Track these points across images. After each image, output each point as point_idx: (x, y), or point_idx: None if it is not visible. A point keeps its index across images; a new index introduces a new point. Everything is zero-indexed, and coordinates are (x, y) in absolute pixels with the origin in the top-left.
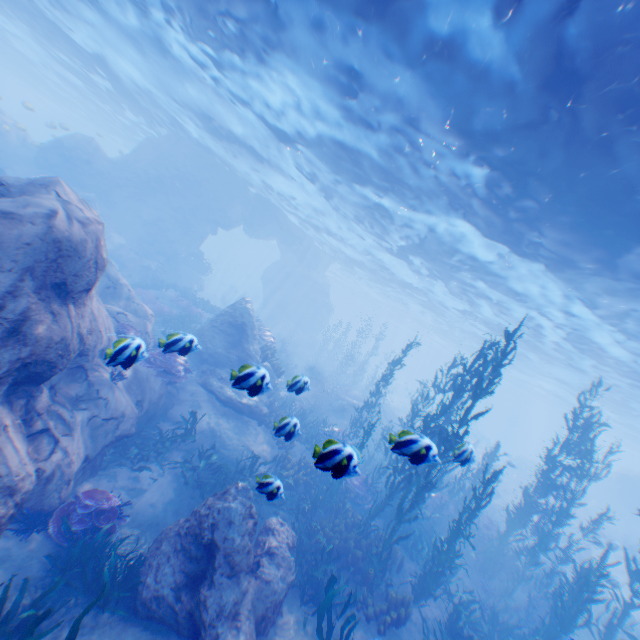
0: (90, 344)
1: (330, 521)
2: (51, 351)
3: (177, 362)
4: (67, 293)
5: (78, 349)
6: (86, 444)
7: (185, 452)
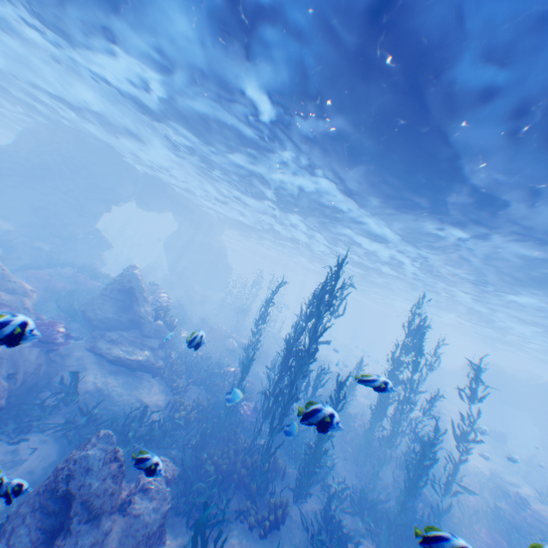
0: None
1: (219, 449)
2: None
3: (55, 331)
4: None
5: None
6: None
7: (70, 415)
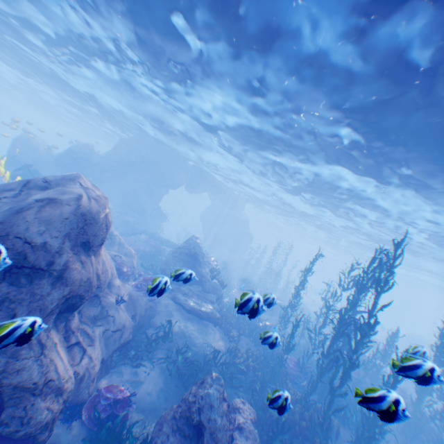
0: (101, 279)
1: None
2: (81, 288)
3: None
4: (89, 247)
5: (96, 284)
6: (102, 350)
7: (166, 350)
